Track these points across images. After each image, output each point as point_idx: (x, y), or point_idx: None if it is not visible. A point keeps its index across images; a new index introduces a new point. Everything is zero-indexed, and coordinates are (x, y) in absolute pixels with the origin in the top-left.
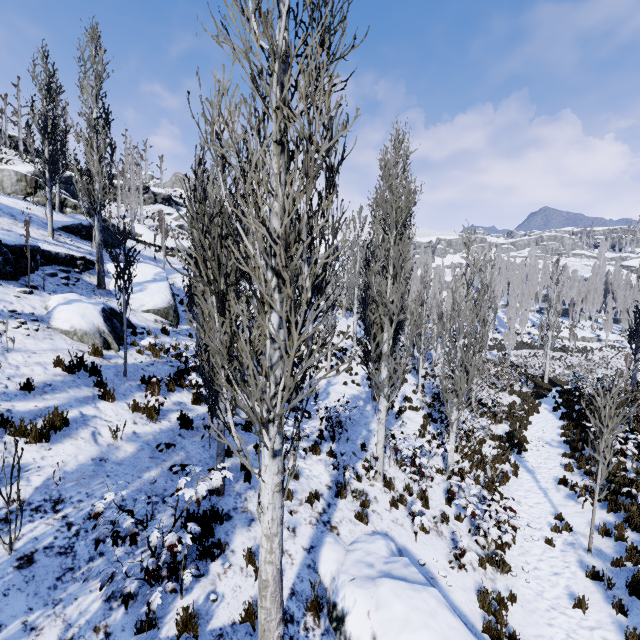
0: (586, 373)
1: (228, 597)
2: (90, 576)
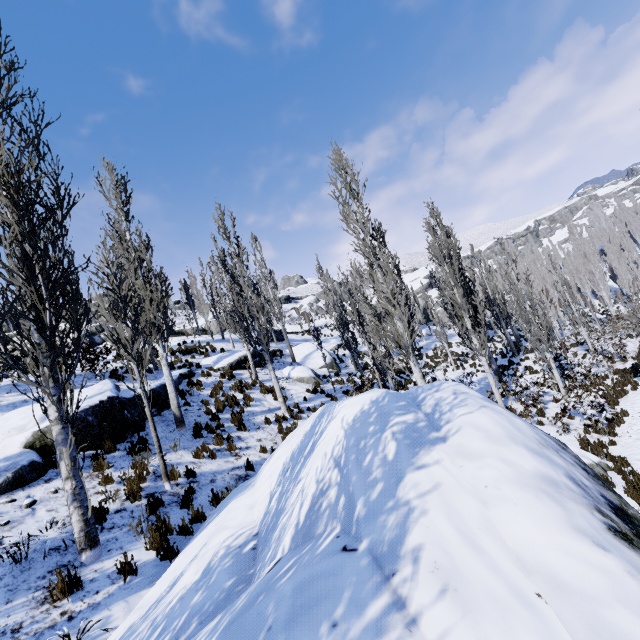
0: None
1: None
2: None
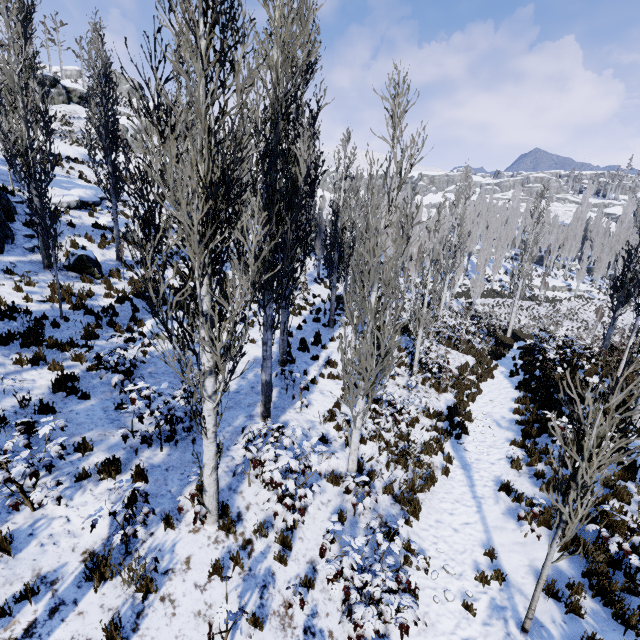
0: (552, 325)
1: None
2: None
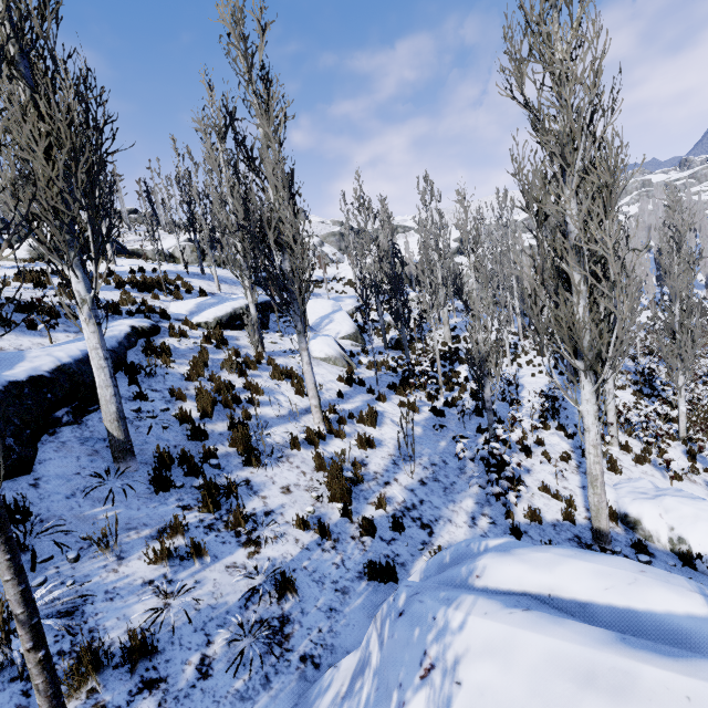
0: None
1: (544, 508)
2: (472, 484)
